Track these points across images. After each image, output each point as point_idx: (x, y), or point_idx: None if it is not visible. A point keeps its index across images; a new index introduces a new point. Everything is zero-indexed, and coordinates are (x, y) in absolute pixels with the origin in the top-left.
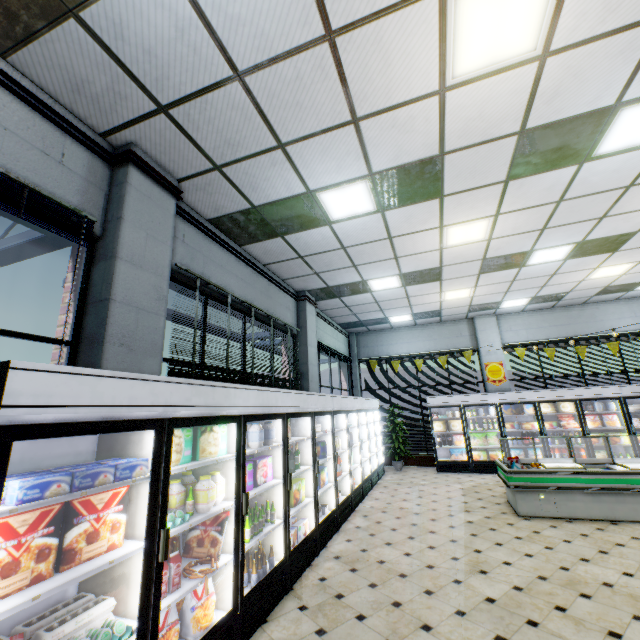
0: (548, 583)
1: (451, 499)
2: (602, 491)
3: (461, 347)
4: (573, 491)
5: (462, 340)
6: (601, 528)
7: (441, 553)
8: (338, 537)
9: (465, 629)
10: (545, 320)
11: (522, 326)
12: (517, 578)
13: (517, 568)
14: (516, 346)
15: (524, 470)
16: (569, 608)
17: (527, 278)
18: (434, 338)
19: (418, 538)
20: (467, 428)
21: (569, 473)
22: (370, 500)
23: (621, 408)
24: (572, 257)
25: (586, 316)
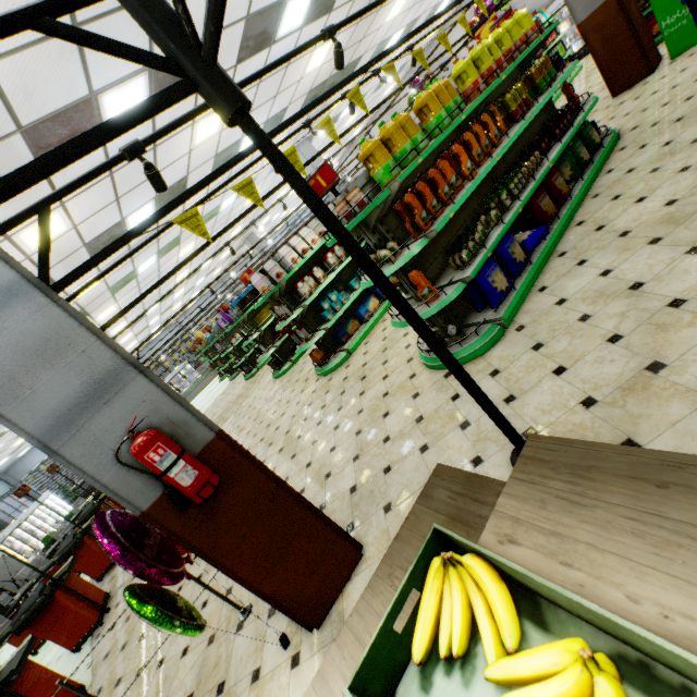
0: None
1: None
2: None
3: None
4: None
5: None
6: None
7: None
8: None
9: None
10: None
11: None
12: None
13: None
14: None
15: None
16: None
17: None
18: None
19: None
20: None
21: None
22: None
23: None
24: None
25: None
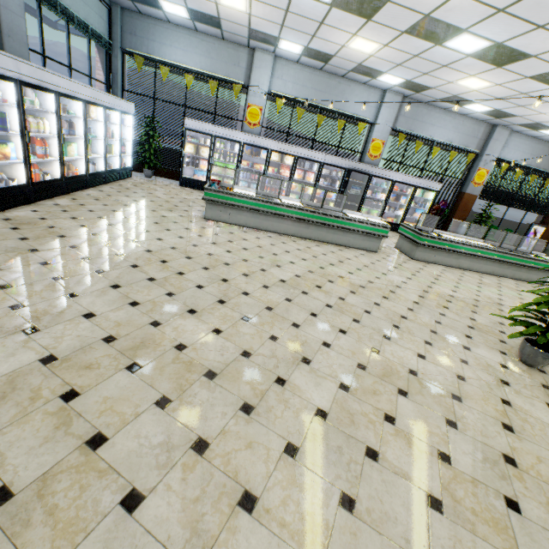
0: (174, 251)
1: (168, 203)
2: (260, 212)
3: (235, 79)
4: (244, 209)
5: (238, 71)
6: (247, 232)
7: (115, 229)
8: (26, 208)
9: (78, 266)
10: (311, 81)
11: (292, 79)
12: (156, 247)
13: (163, 242)
14: (280, 97)
15: (217, 190)
16: (170, 262)
17: (300, 15)
18: (212, 57)
19: (107, 219)
20: (213, 157)
21: (245, 198)
22: (93, 191)
23: (319, 170)
24: (337, 6)
25: (339, 90)
